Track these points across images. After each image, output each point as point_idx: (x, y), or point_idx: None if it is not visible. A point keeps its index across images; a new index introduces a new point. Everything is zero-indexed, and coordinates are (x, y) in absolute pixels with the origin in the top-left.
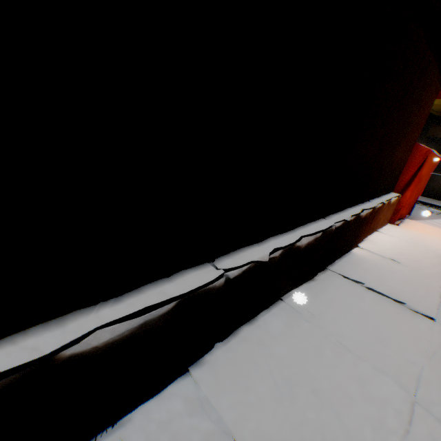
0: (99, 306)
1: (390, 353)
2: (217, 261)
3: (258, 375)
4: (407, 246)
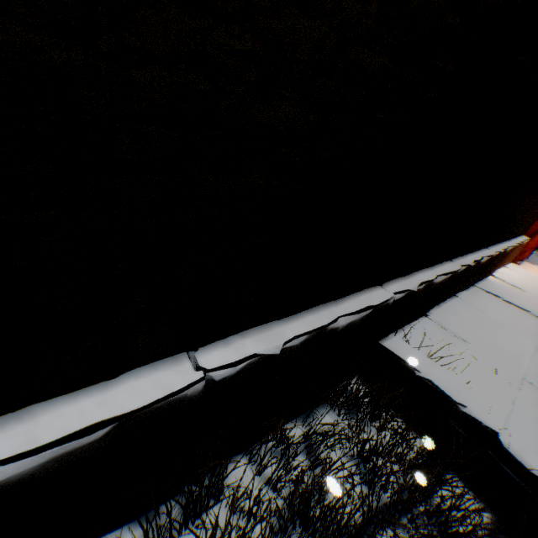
0: (429, 269)
1: (523, 329)
2: (452, 261)
3: (460, 323)
4: (529, 281)
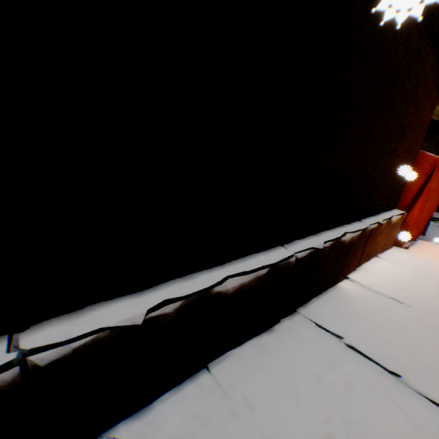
0: None
1: None
2: (30, 331)
3: None
4: (415, 277)
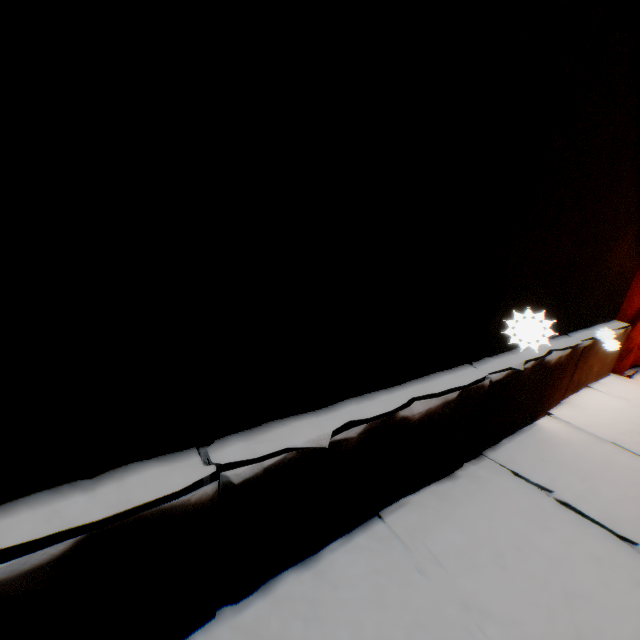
0: None
1: None
2: (216, 445)
3: None
4: None
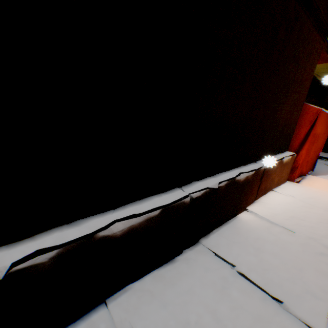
0: None
1: None
2: None
3: None
4: (302, 207)
